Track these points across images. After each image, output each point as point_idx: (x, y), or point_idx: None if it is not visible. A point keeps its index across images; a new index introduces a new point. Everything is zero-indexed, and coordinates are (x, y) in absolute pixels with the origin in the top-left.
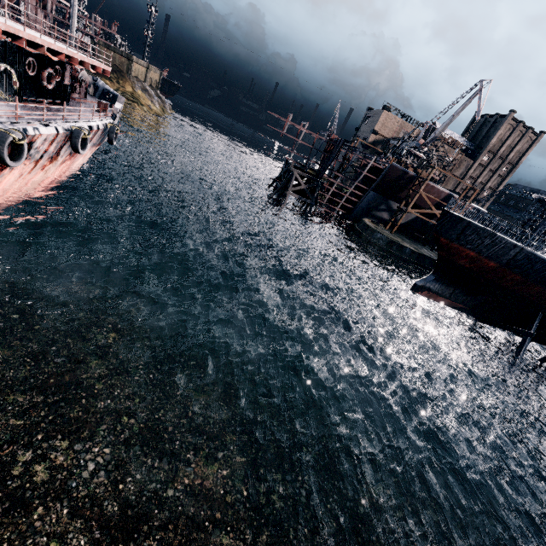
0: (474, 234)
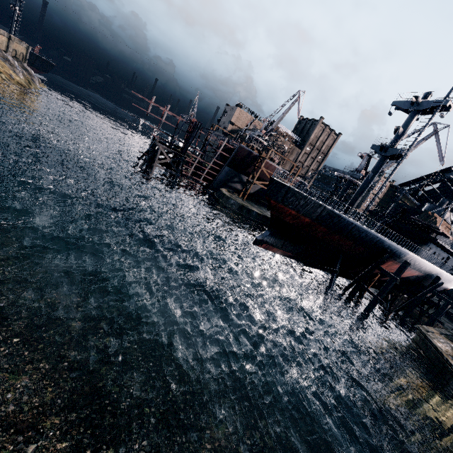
0: (293, 196)
